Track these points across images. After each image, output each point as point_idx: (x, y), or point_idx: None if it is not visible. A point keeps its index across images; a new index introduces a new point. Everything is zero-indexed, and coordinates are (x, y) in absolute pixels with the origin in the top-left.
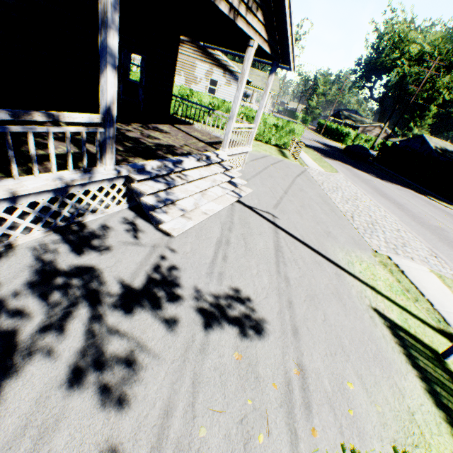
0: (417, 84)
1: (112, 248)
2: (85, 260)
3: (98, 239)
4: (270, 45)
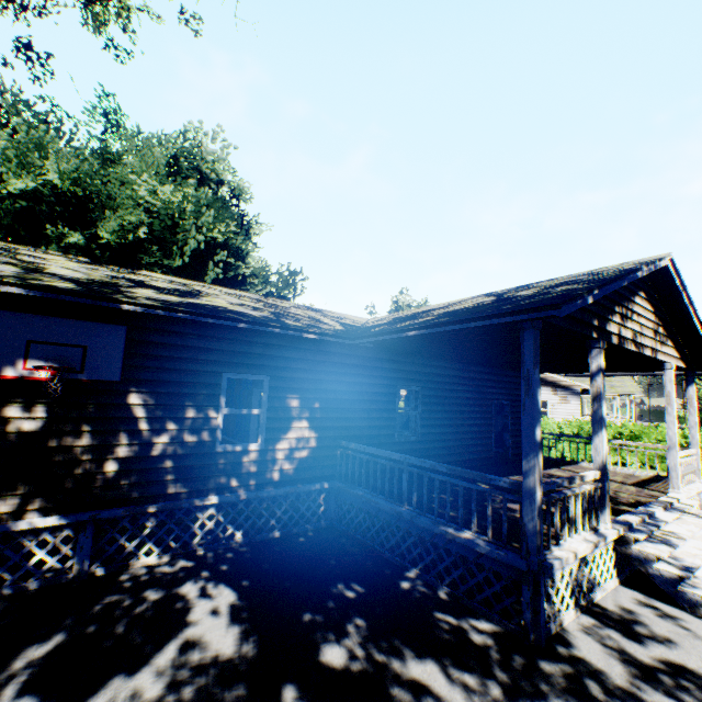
0: None
1: (670, 639)
2: (659, 653)
3: (637, 625)
4: (681, 359)
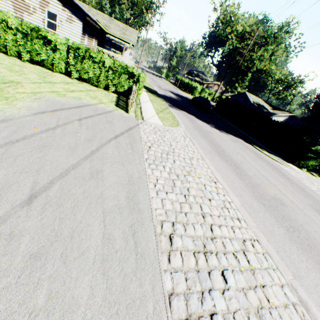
0: (241, 55)
1: None
2: None
3: None
4: None
